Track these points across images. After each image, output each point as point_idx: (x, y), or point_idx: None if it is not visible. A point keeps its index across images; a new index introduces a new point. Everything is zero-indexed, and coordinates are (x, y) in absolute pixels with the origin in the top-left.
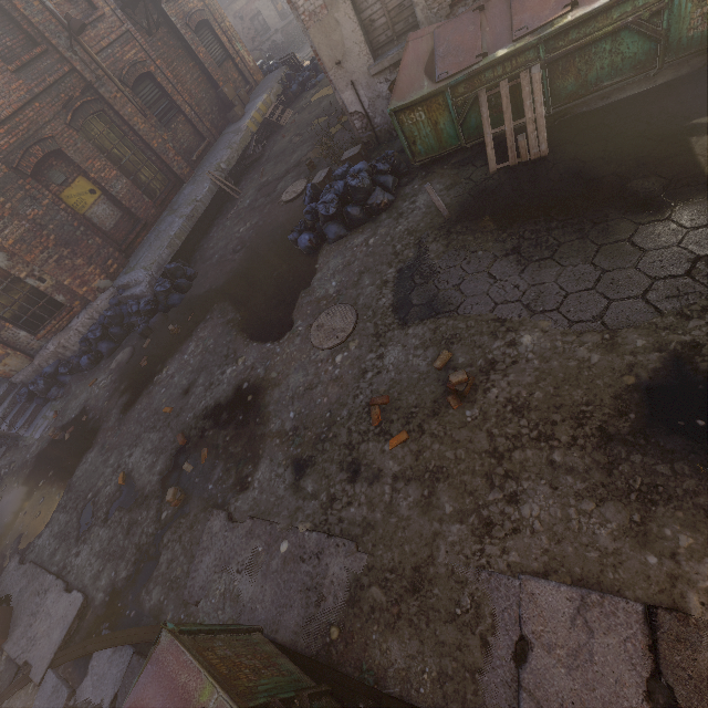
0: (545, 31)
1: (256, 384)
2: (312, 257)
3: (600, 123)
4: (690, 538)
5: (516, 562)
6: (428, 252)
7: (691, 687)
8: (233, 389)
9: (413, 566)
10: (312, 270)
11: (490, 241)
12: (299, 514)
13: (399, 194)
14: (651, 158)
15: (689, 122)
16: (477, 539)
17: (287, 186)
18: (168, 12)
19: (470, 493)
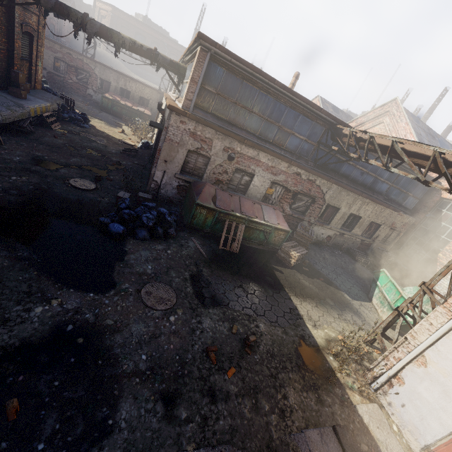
0: (250, 218)
1: (85, 327)
2: (118, 240)
3: (249, 251)
4: (329, 398)
5: (298, 425)
6: (203, 272)
7: (350, 449)
8: (52, 330)
9: (266, 446)
10: (121, 249)
11: (230, 278)
12: (182, 439)
13: (178, 234)
14: (267, 271)
15: (271, 265)
16: (283, 419)
17: (72, 175)
18: (16, 9)
19: (272, 397)
